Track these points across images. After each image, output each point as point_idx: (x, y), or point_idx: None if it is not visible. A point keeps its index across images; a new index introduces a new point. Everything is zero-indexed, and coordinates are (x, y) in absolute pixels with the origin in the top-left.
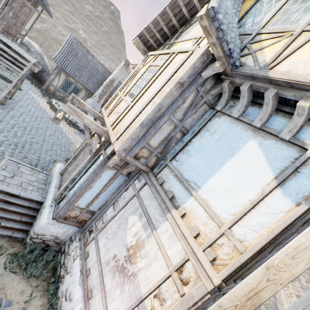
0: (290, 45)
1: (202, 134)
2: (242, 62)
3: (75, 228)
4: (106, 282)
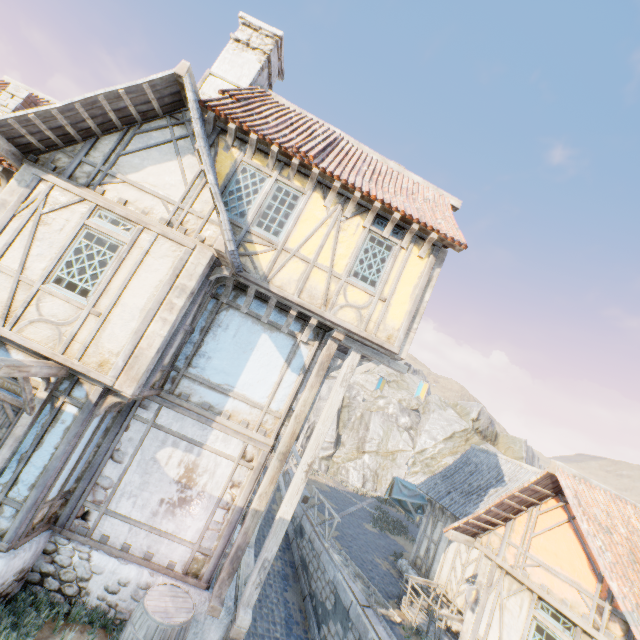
0: (277, 260)
1: (214, 331)
2: (244, 265)
3: (45, 535)
4: (167, 527)
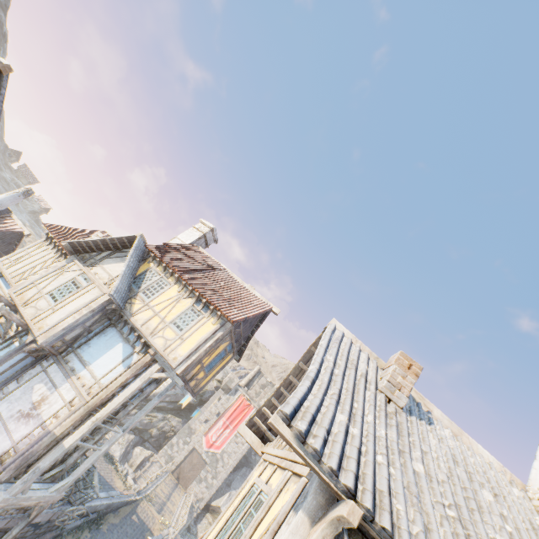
0: (142, 308)
1: (101, 335)
2: (126, 307)
3: None
4: (11, 426)
